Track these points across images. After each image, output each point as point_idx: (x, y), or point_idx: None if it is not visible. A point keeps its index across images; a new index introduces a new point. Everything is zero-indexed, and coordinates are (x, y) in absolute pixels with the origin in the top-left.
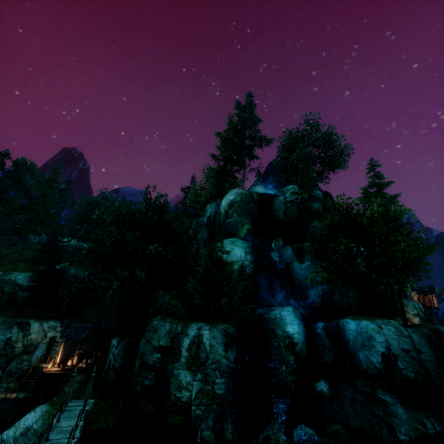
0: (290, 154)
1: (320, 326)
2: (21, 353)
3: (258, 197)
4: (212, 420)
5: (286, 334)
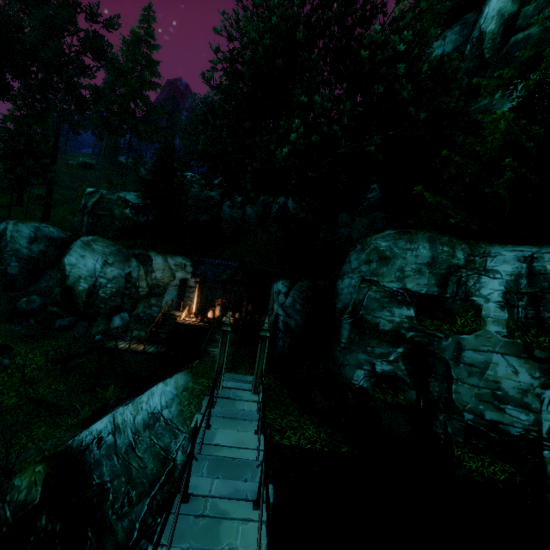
0: None
1: None
2: (147, 295)
3: None
4: None
5: None
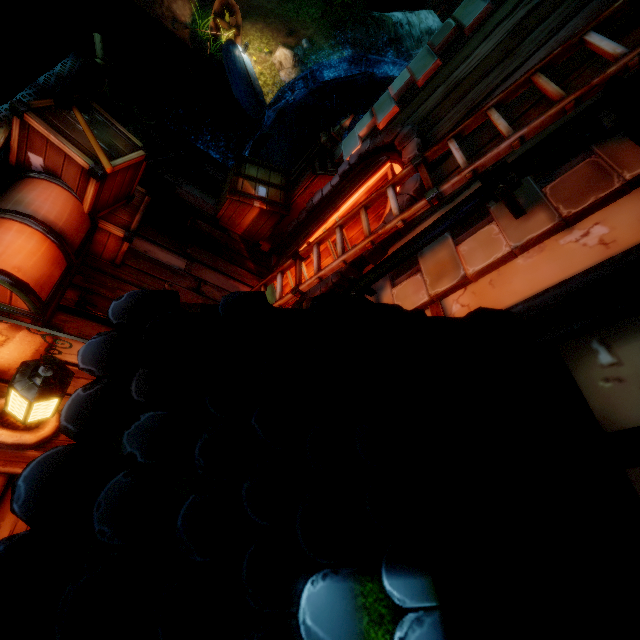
0: None
1: None
2: None
3: None
4: None
5: None
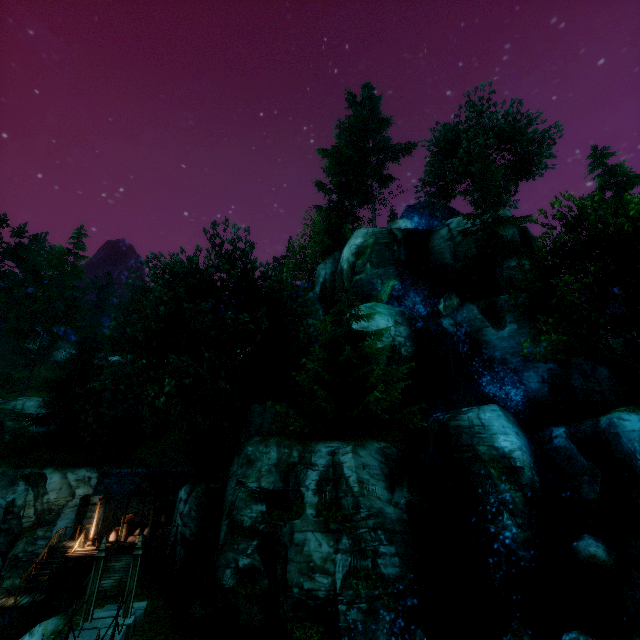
0: (449, 158)
1: (560, 433)
2: (32, 526)
3: (403, 235)
4: (385, 633)
5: (498, 452)
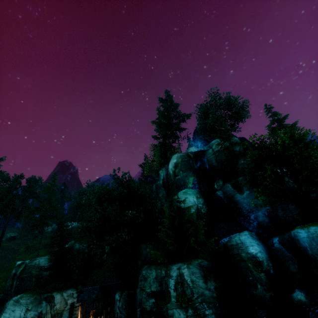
0: (206, 119)
1: (276, 241)
2: None
3: (193, 155)
4: None
5: (250, 255)
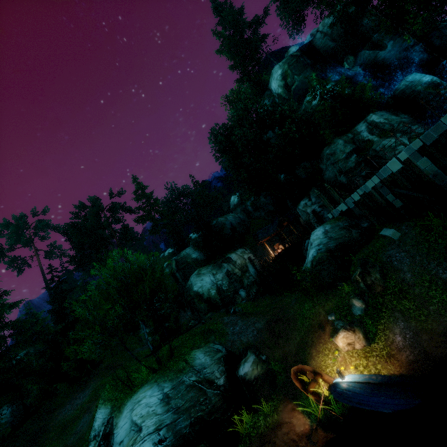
0: None
1: None
2: (242, 274)
3: (299, 52)
4: None
5: (426, 84)
